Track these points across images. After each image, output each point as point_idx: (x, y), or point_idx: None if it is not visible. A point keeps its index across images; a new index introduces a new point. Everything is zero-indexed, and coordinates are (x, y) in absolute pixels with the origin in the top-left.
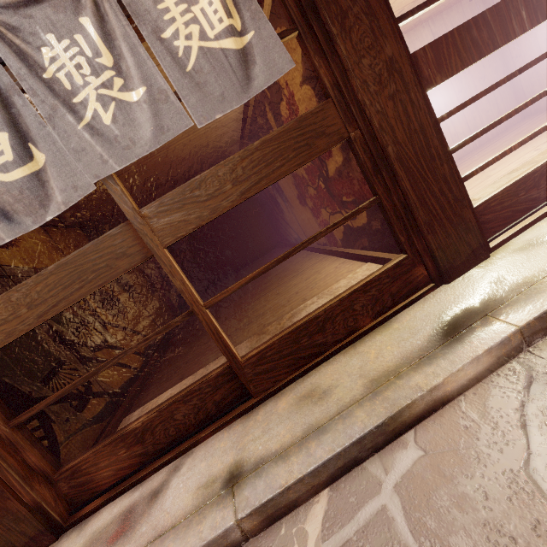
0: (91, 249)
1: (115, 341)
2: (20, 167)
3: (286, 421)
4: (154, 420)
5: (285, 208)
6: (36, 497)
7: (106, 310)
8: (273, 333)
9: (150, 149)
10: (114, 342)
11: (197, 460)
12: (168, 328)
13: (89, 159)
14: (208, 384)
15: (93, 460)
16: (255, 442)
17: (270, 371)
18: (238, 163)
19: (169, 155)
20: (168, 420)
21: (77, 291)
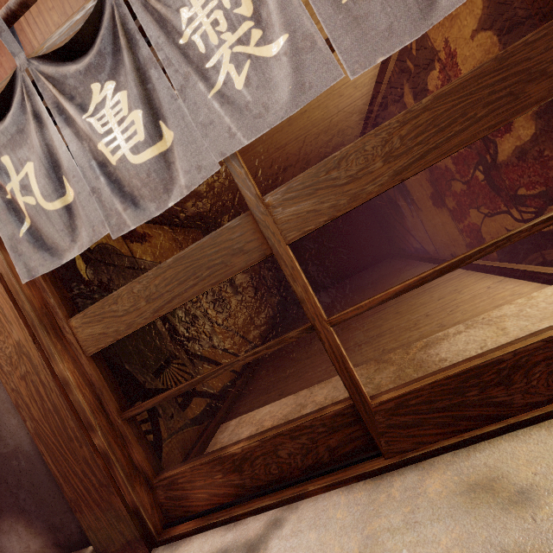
0: (208, 243)
1: (220, 341)
2: (149, 148)
3: (448, 521)
4: (255, 449)
5: (407, 212)
6: (135, 500)
7: (214, 309)
8: (398, 364)
9: (286, 116)
10: (219, 341)
11: (304, 523)
12: (281, 344)
13: (216, 133)
14: (323, 422)
15: (190, 476)
16: (393, 535)
17: (412, 426)
18: (394, 131)
19: (285, 155)
20: (271, 454)
21: (191, 288)
